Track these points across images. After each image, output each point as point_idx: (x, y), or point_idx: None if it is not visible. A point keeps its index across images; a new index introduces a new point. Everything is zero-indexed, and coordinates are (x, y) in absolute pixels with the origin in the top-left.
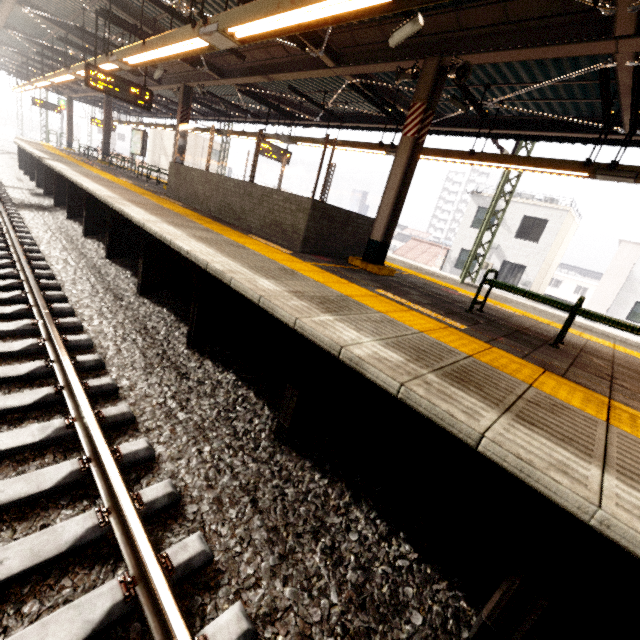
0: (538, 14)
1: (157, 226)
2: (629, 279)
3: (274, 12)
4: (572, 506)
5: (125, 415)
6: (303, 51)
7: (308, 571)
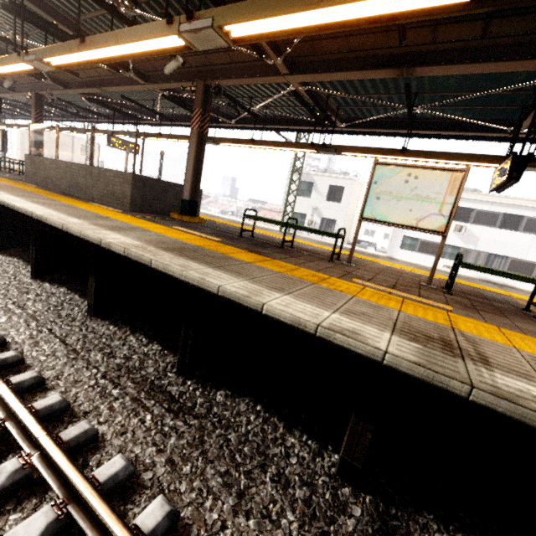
0: (247, 59)
1: None
2: None
3: (69, 52)
4: (177, 275)
5: None
6: (118, 73)
7: (90, 361)
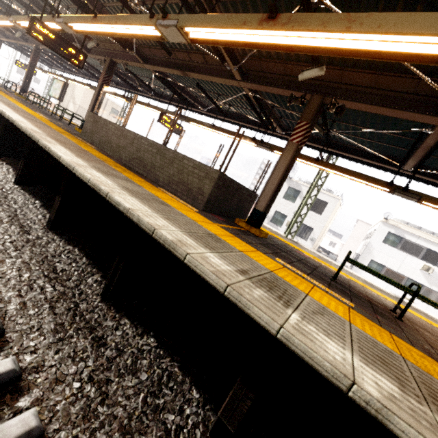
0: (396, 89)
1: (88, 172)
2: (368, 245)
3: (239, 26)
4: None
5: (31, 433)
6: (222, 63)
7: None
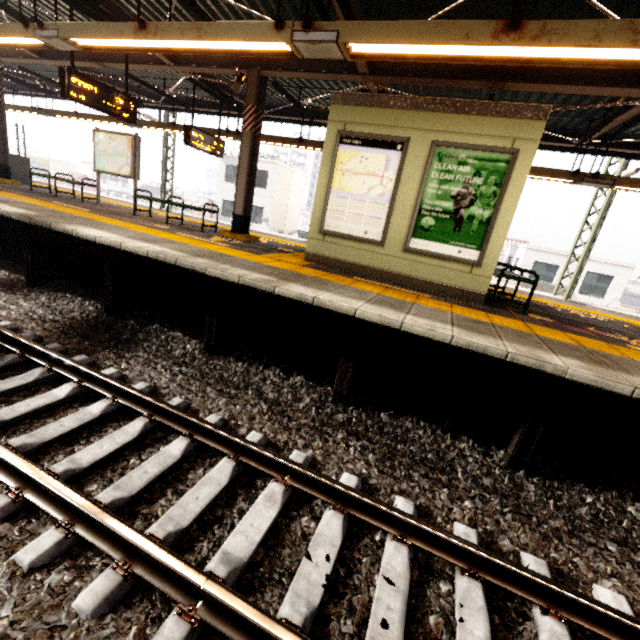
0: None
1: None
2: None
3: None
4: None
5: None
6: None
7: None
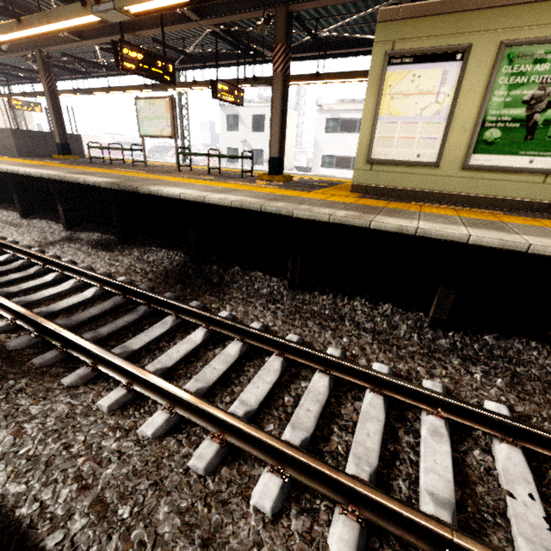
0: None
1: None
2: (315, 142)
3: None
4: None
5: None
6: None
7: None
